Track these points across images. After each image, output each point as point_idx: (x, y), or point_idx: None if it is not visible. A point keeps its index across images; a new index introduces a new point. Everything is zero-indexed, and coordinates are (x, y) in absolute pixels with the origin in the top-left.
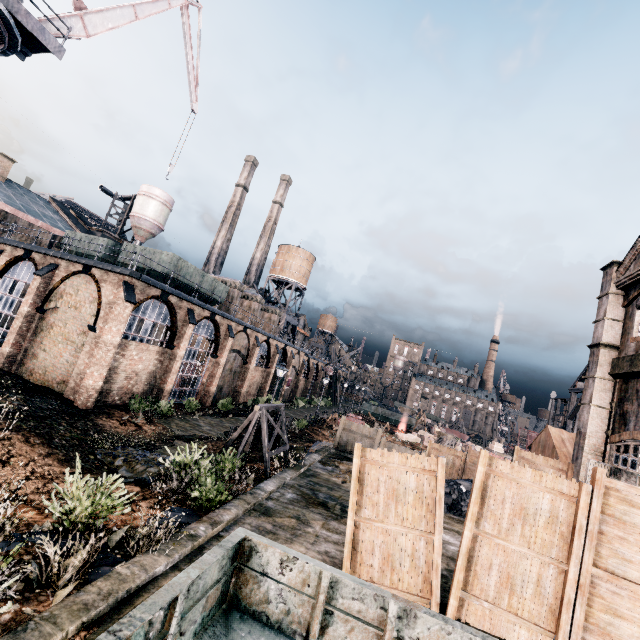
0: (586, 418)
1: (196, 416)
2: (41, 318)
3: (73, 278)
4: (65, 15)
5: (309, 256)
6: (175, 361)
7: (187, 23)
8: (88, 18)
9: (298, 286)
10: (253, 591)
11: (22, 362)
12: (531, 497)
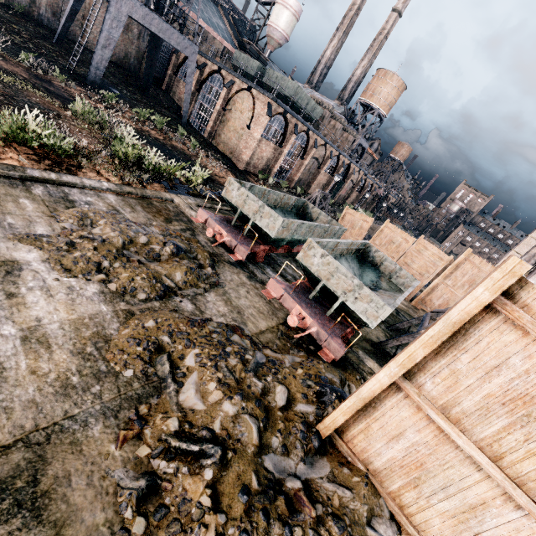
0: (505, 256)
1: (285, 190)
2: (224, 114)
3: (241, 93)
4: None
5: (401, 85)
6: (281, 156)
7: None
8: None
9: (380, 113)
10: (305, 211)
11: (214, 137)
12: (396, 238)
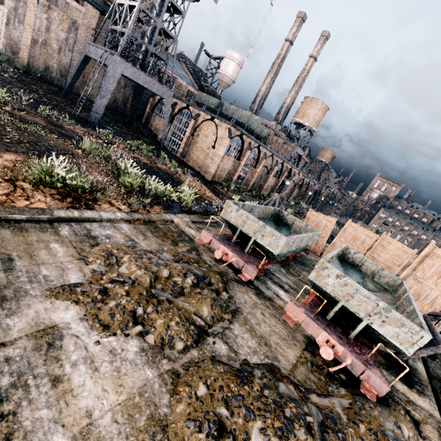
0: None
1: (244, 194)
2: (192, 138)
3: (206, 122)
4: None
5: (324, 107)
6: (239, 167)
7: None
8: None
9: (310, 129)
10: (281, 218)
11: (184, 156)
12: (359, 235)
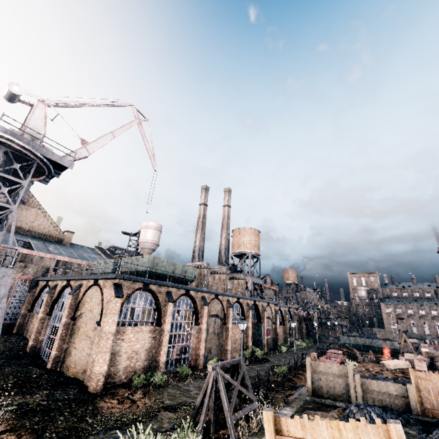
0: None
1: (187, 381)
2: (74, 324)
3: (89, 290)
4: (77, 149)
5: (254, 231)
6: (164, 335)
7: (142, 130)
8: (89, 146)
9: (253, 254)
10: None
11: (64, 360)
12: None
